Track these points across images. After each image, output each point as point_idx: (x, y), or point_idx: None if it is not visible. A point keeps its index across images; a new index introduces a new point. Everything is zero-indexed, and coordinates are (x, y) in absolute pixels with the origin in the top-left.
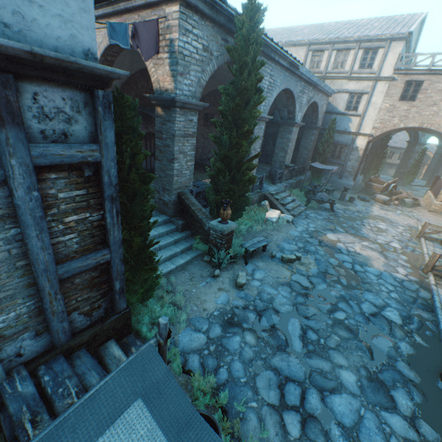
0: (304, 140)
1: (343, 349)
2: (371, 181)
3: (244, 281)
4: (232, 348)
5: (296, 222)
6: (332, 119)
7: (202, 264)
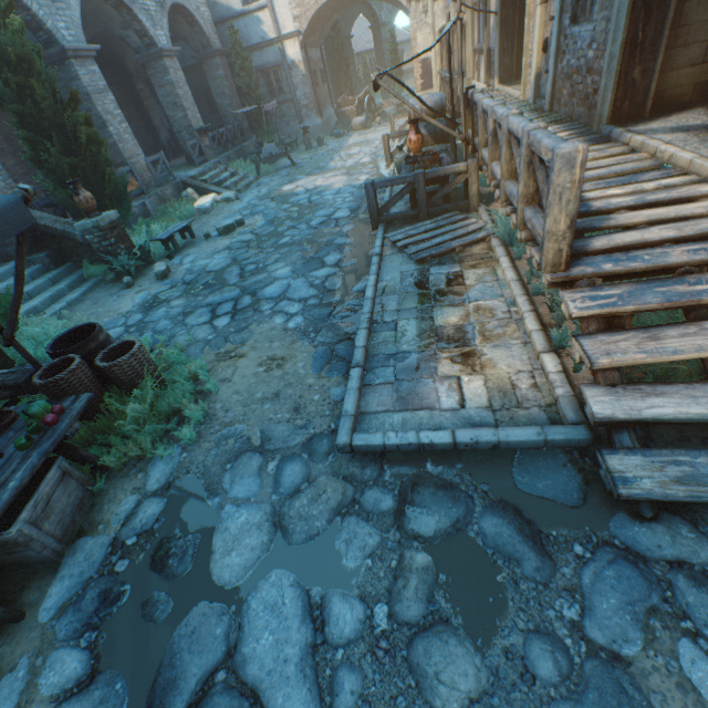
0: (213, 83)
1: (283, 259)
2: (342, 107)
3: (164, 268)
4: (157, 318)
5: (243, 196)
6: (229, 28)
7: (109, 286)
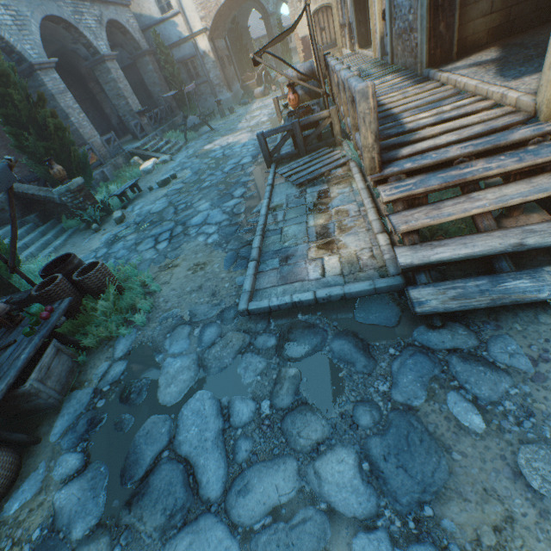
0: (145, 76)
1: (204, 197)
2: (245, 82)
3: (120, 215)
4: (117, 249)
5: (176, 158)
6: (152, 33)
7: (83, 233)
